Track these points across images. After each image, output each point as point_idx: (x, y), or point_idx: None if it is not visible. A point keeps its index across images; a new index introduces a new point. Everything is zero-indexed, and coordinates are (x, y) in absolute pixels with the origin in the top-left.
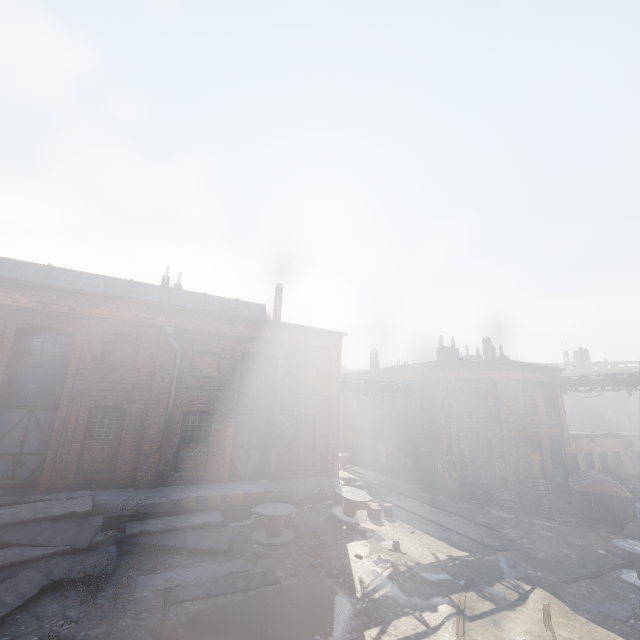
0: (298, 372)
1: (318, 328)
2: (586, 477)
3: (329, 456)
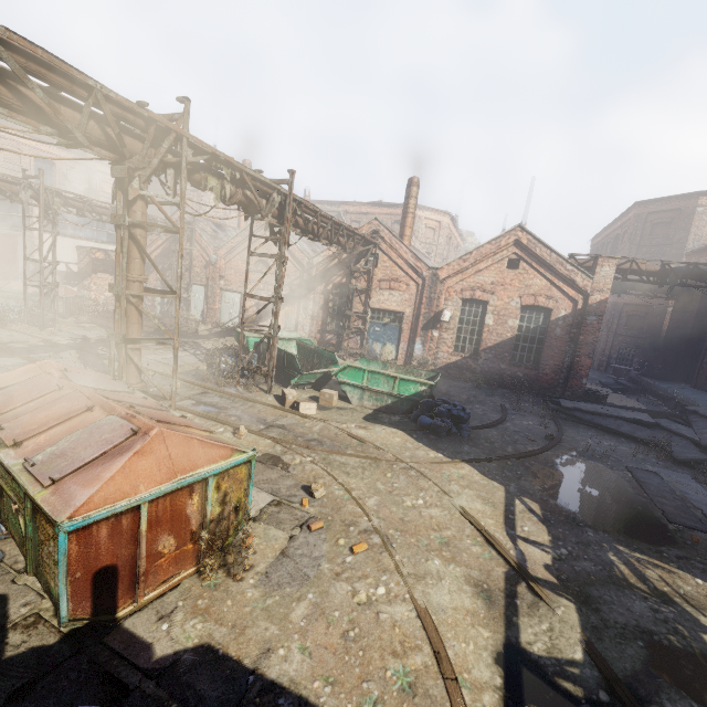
0: None
1: None
2: None
3: None
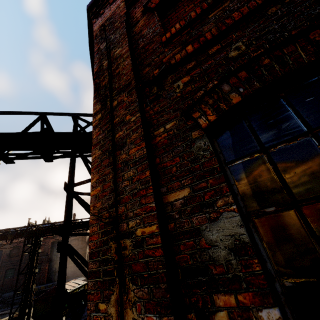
0: (71, 243)
1: None
2: None
3: None
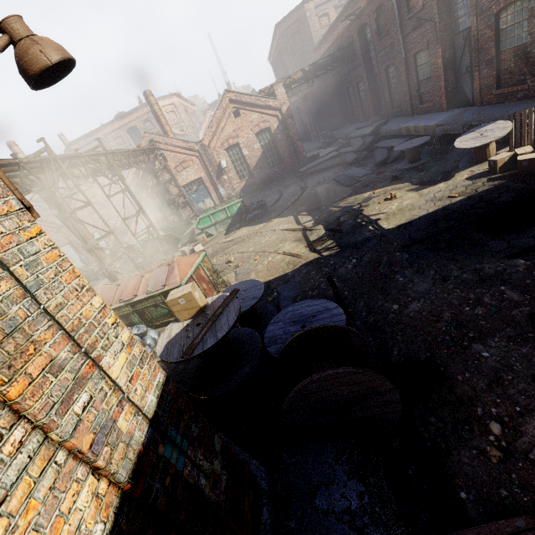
0: None
1: None
2: None
3: None
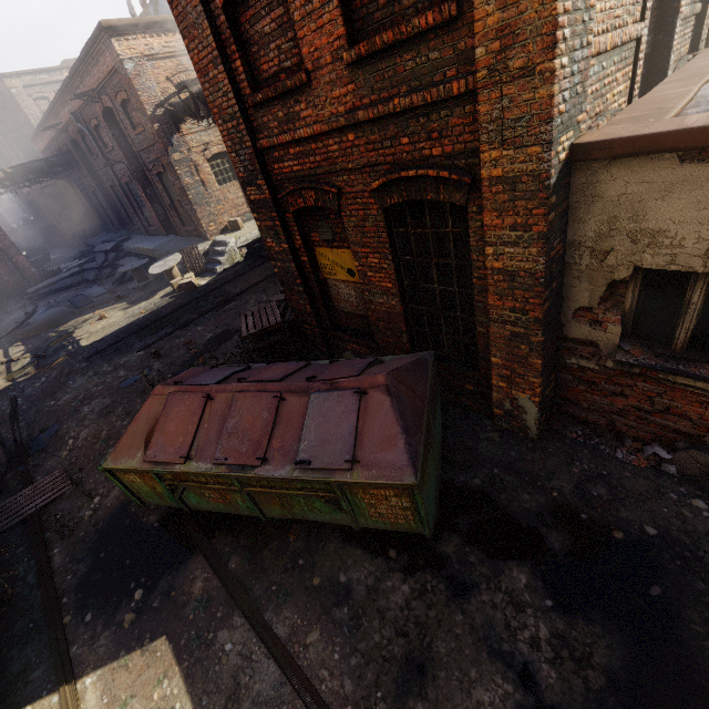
0: (133, 119)
1: (89, 41)
2: (268, 374)
3: (193, 218)
